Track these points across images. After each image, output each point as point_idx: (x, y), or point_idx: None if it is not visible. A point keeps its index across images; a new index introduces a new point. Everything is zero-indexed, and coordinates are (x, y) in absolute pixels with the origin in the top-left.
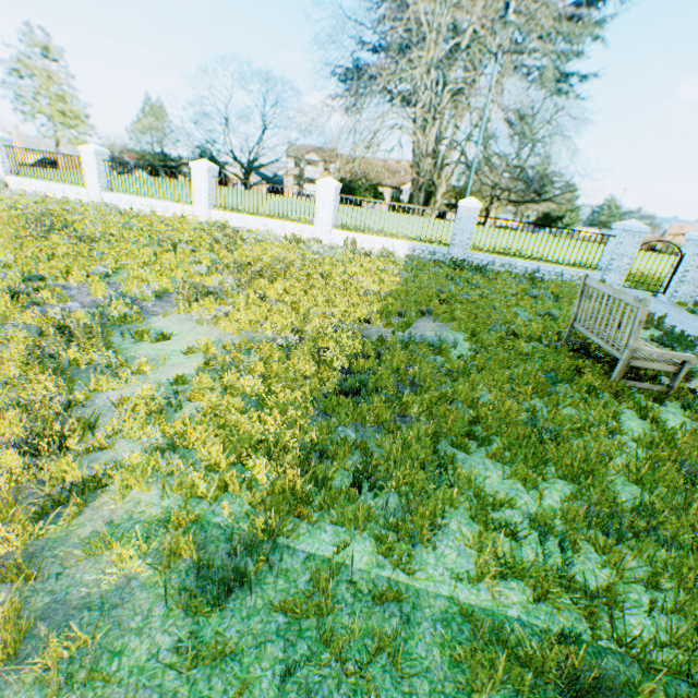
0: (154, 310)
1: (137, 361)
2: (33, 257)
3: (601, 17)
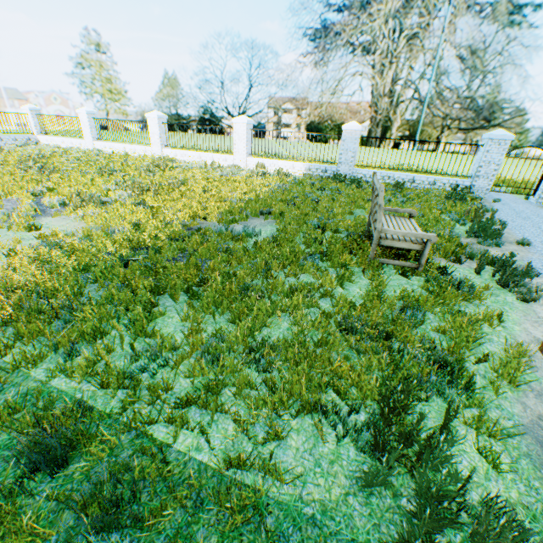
0: (53, 213)
1: (4, 242)
2: (5, 184)
3: None
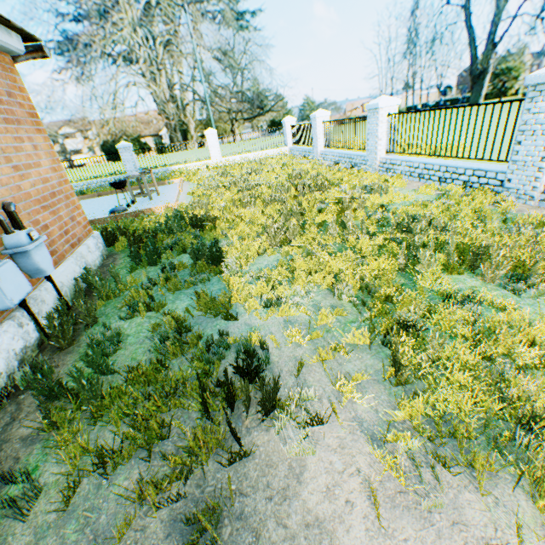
0: None
1: None
2: None
3: None
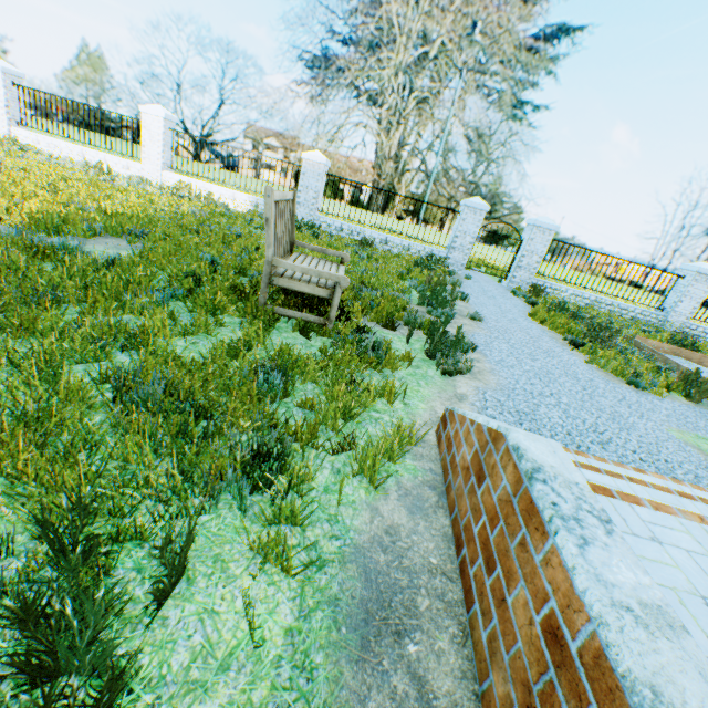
0: None
1: None
2: None
3: (533, 36)
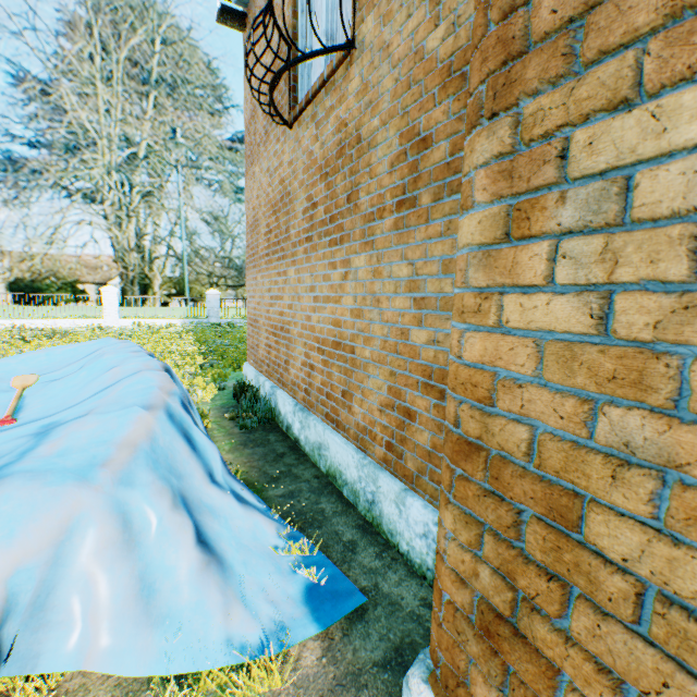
0: None
1: None
2: None
3: None
